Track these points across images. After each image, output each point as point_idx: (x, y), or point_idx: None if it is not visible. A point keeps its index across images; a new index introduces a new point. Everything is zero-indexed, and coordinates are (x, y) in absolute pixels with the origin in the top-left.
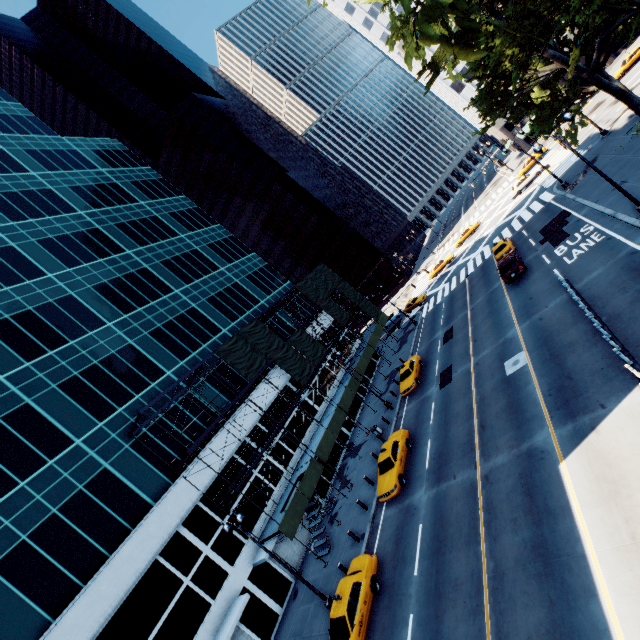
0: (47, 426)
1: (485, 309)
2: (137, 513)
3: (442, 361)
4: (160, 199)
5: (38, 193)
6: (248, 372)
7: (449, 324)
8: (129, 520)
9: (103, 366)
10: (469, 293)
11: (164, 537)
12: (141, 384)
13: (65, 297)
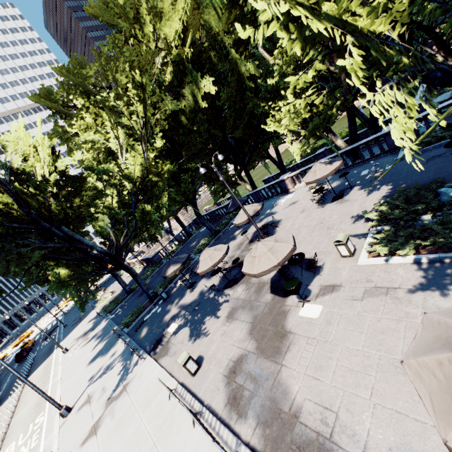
0: None
1: (1, 380)
2: None
3: None
4: None
5: None
6: None
7: None
8: None
9: None
10: None
11: None
12: None
13: None
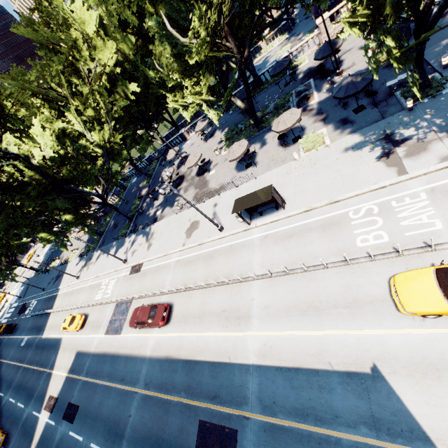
0: None
1: (4, 348)
2: None
3: None
4: None
5: None
6: None
7: None
8: None
9: None
10: None
11: None
12: None
13: None
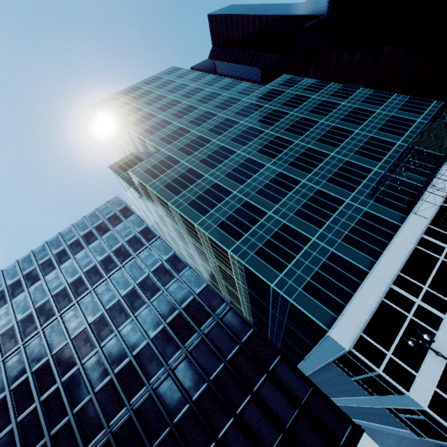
0: (330, 196)
1: None
2: (393, 228)
3: None
4: (321, 91)
5: (272, 113)
6: (440, 150)
7: None
8: (390, 230)
9: (339, 171)
10: None
11: (416, 237)
12: (362, 176)
13: (307, 148)
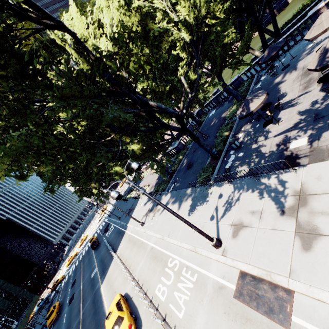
0: None
1: (87, 263)
2: None
3: (70, 295)
4: None
5: None
6: None
7: (74, 279)
8: None
9: None
10: (83, 262)
11: None
12: None
13: None
